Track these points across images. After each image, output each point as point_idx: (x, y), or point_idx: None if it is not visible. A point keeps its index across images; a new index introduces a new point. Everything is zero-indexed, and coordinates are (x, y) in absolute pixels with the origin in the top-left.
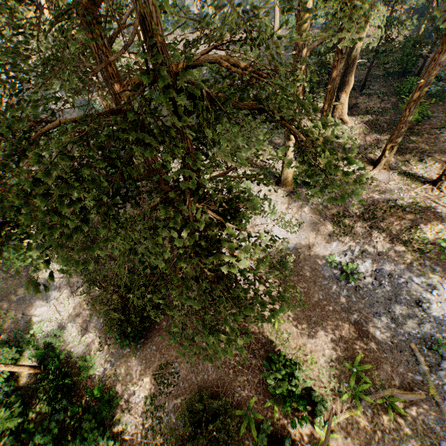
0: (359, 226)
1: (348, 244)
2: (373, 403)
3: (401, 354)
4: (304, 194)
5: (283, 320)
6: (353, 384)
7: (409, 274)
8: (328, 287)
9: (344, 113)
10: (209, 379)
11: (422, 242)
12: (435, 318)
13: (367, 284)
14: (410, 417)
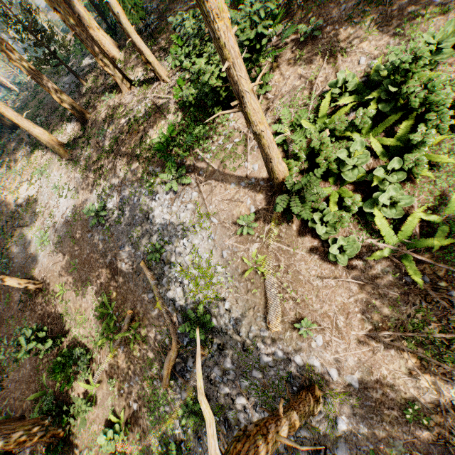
0: (110, 162)
1: (102, 185)
2: (123, 339)
3: (139, 278)
4: (78, 155)
5: (66, 289)
6: (104, 327)
7: (139, 190)
8: (92, 239)
9: (110, 50)
10: (27, 372)
11: (149, 149)
12: (159, 225)
13: (115, 219)
14: (150, 339)
